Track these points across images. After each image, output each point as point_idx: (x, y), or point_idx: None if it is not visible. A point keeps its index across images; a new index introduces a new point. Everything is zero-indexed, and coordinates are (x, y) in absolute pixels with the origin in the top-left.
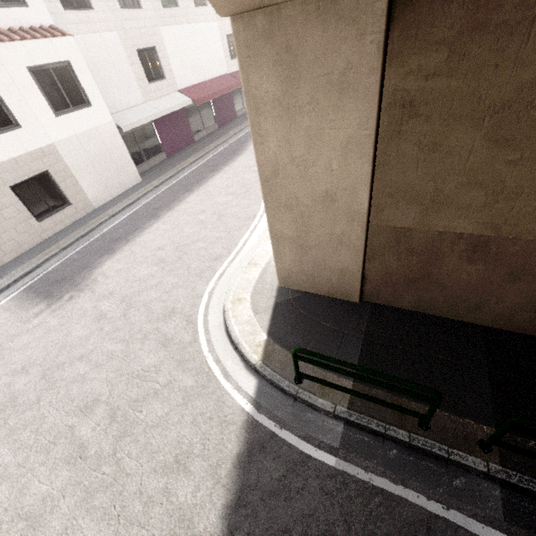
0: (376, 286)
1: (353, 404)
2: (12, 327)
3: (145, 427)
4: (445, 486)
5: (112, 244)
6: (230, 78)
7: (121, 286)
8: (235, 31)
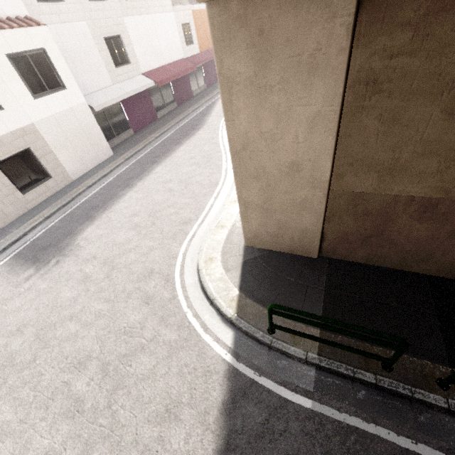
0: (333, 244)
1: (322, 351)
2: (5, 291)
3: (135, 380)
4: (411, 422)
5: (91, 212)
6: (186, 62)
7: (102, 250)
8: (211, 16)
